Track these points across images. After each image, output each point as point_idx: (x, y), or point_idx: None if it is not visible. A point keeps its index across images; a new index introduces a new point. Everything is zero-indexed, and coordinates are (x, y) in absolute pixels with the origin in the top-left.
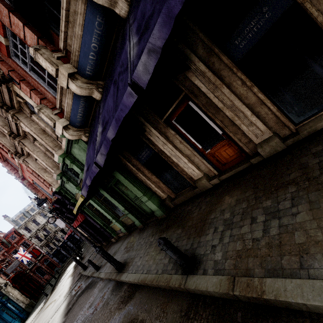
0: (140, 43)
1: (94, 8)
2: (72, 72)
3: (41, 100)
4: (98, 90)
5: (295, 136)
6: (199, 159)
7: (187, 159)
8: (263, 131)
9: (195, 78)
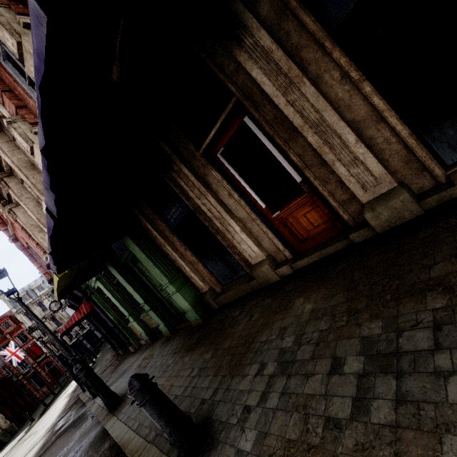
0: None
1: None
2: None
3: (17, 108)
4: None
5: (445, 189)
6: (260, 228)
7: (240, 225)
8: (377, 177)
9: (252, 65)
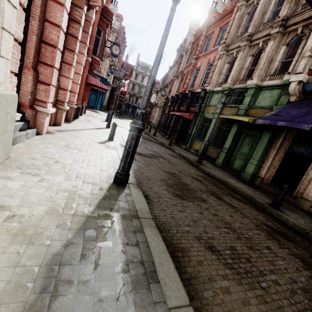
0: None
1: None
2: None
3: None
4: None
5: None
6: None
7: None
8: None
9: None
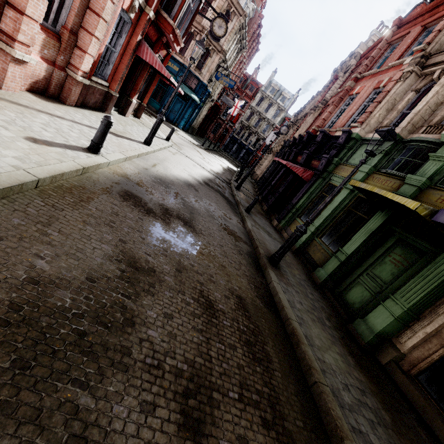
0: None
1: None
2: None
3: None
4: None
5: None
6: None
7: None
8: None
9: None
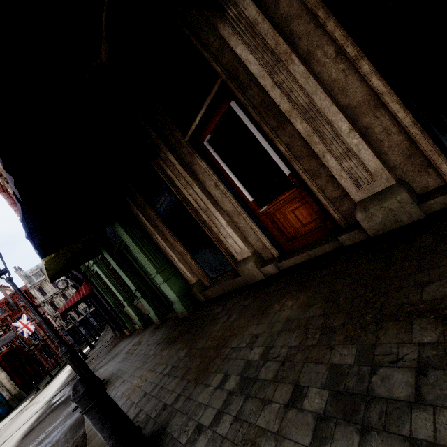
0: None
1: None
2: None
3: None
4: None
5: None
6: (246, 222)
7: (226, 219)
8: (373, 173)
9: (236, 40)
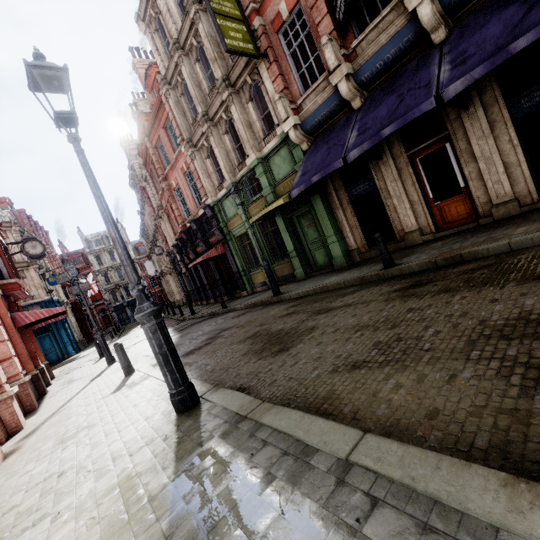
0: (453, 72)
1: (413, 26)
2: (350, 73)
3: (284, 88)
4: (361, 100)
5: (534, 204)
6: (422, 210)
7: (410, 205)
8: (506, 192)
9: (467, 120)
